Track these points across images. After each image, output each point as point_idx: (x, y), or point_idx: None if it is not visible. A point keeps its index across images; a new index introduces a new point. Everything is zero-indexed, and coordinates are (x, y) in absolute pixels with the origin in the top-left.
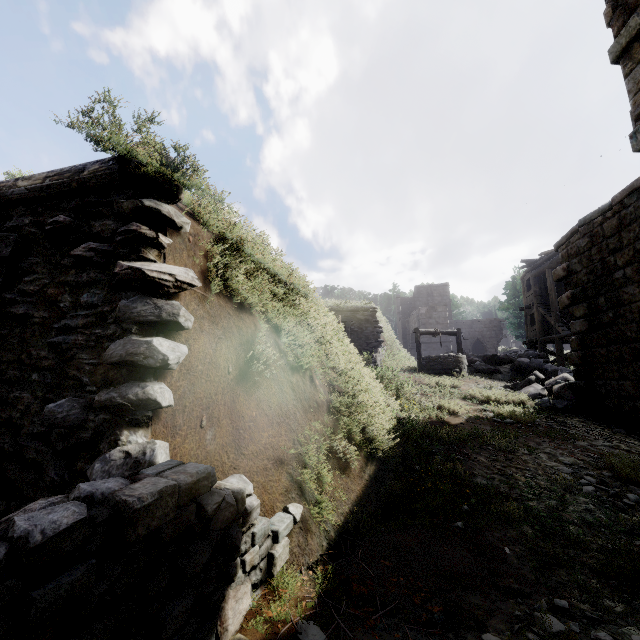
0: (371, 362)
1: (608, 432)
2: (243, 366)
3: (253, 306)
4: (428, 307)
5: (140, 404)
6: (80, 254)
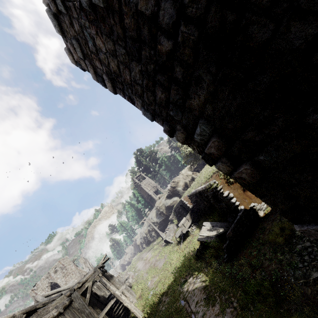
0: None
1: None
2: (243, 189)
3: None
4: None
5: (236, 205)
6: (219, 194)
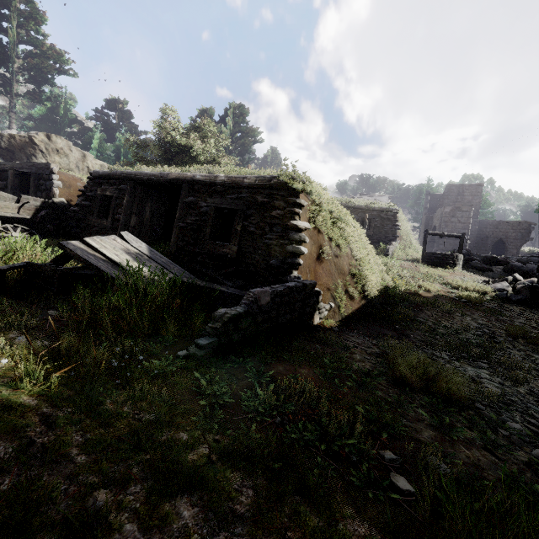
0: (385, 251)
1: (535, 318)
2: (318, 254)
3: (323, 230)
4: (453, 207)
5: (297, 264)
6: (274, 215)
